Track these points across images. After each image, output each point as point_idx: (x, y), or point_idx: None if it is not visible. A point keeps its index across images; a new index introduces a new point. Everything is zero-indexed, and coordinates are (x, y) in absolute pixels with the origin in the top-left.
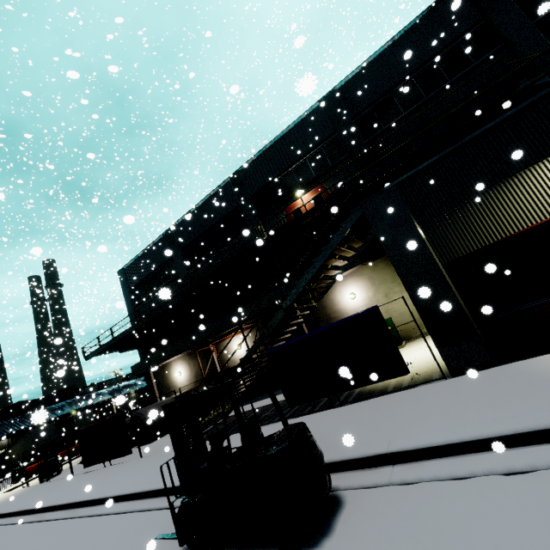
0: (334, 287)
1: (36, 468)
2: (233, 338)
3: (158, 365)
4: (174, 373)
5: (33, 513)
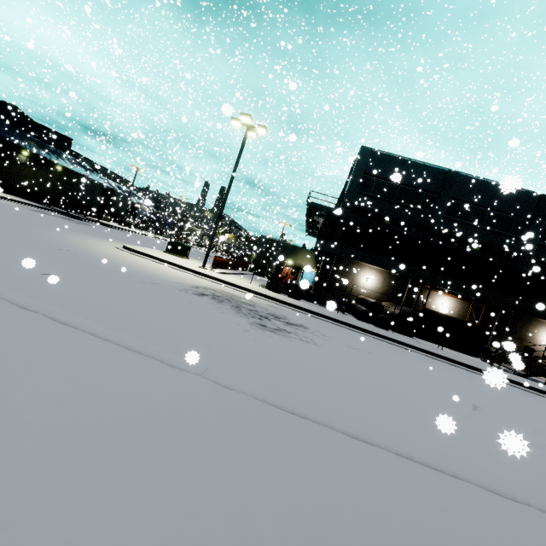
0: (544, 326)
1: (216, 262)
2: (443, 295)
3: (363, 263)
4: (361, 275)
5: (477, 371)
